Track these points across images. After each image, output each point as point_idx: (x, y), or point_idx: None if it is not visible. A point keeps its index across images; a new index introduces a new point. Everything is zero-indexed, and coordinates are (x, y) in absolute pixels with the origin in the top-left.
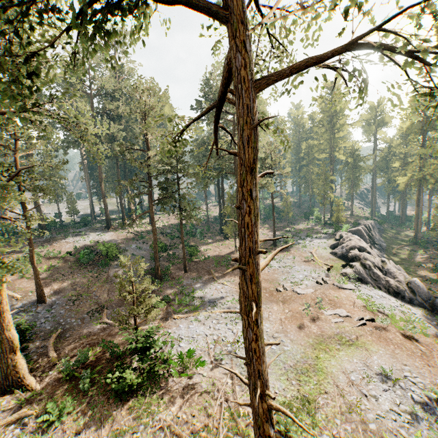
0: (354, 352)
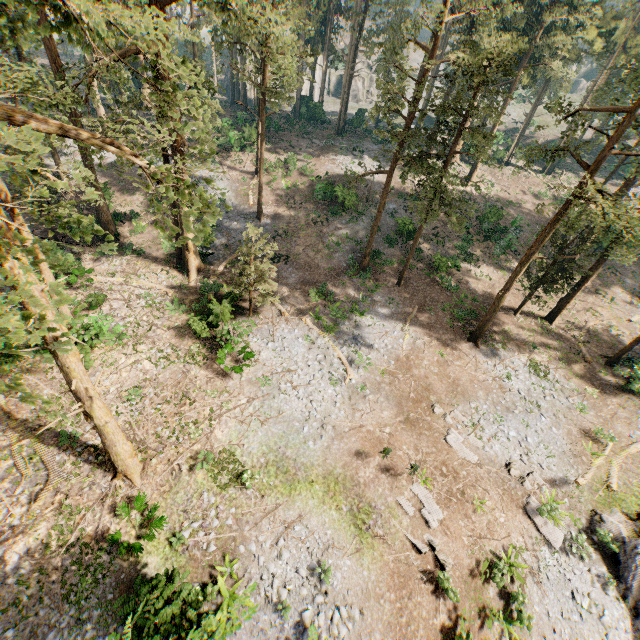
0: (343, 530)
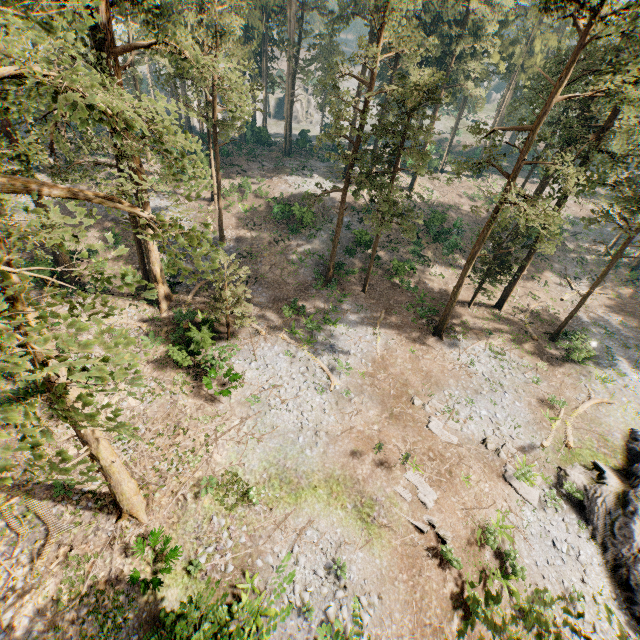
0: (351, 526)
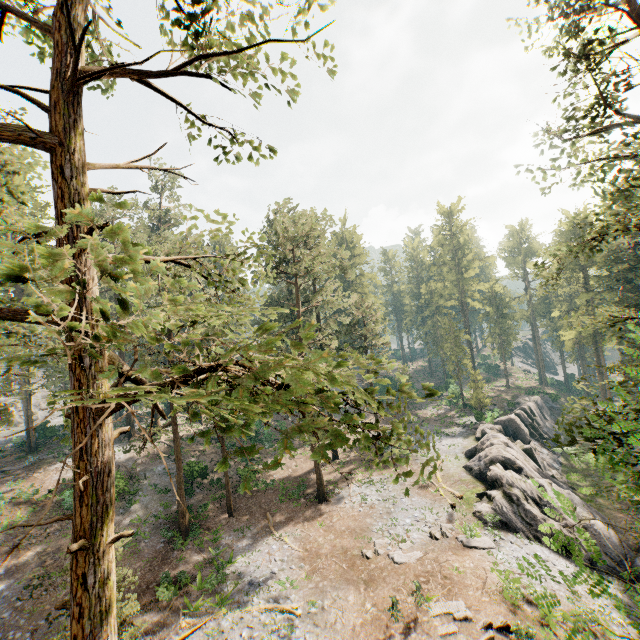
0: None
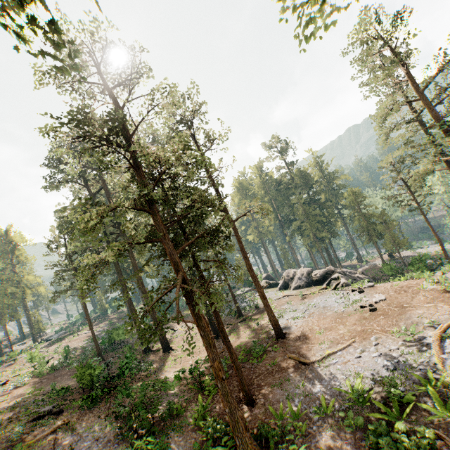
0: None
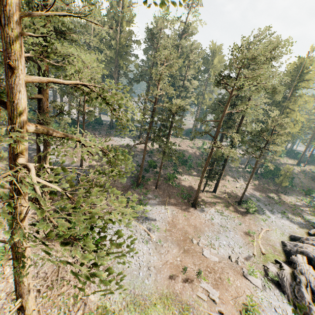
0: None
